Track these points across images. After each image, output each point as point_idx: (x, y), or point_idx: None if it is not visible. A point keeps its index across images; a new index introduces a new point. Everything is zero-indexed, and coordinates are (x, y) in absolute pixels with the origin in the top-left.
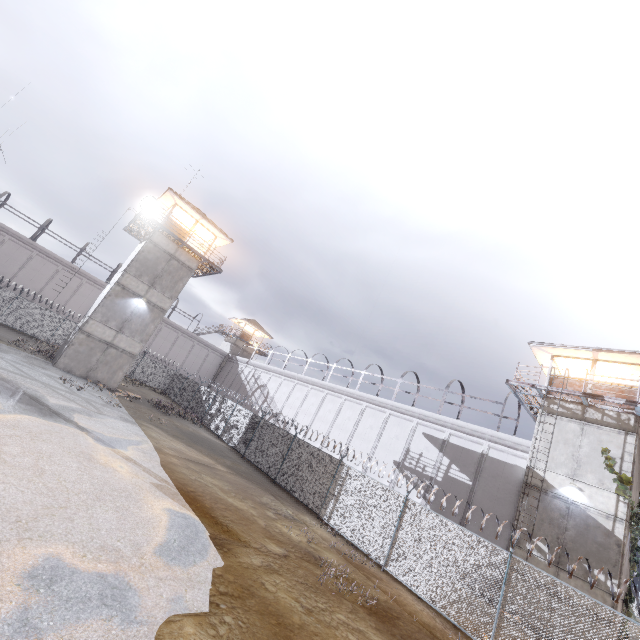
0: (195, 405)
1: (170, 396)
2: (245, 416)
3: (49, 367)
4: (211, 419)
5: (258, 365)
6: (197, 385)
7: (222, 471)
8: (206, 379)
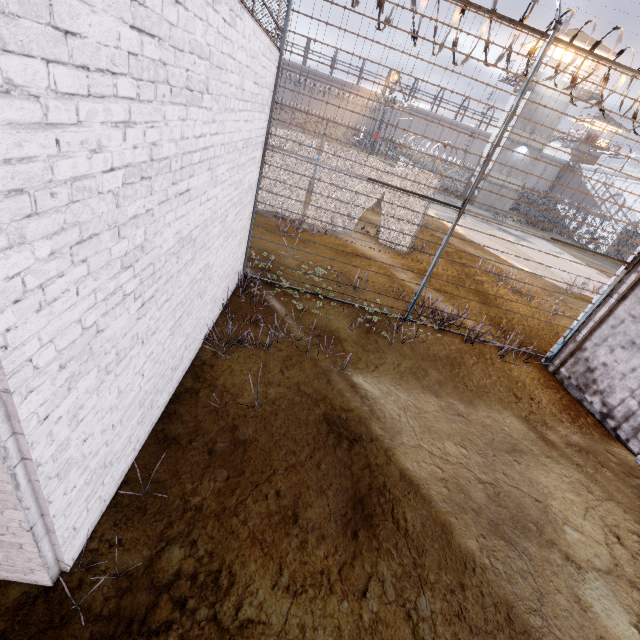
0: (552, 220)
1: (521, 212)
2: (614, 230)
3: (473, 207)
4: (573, 232)
5: (611, 173)
6: (552, 203)
7: (611, 269)
8: (542, 191)
